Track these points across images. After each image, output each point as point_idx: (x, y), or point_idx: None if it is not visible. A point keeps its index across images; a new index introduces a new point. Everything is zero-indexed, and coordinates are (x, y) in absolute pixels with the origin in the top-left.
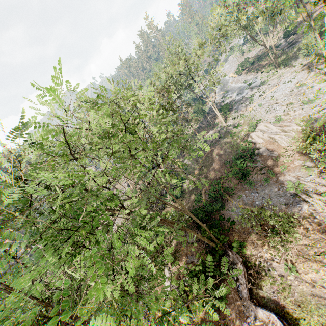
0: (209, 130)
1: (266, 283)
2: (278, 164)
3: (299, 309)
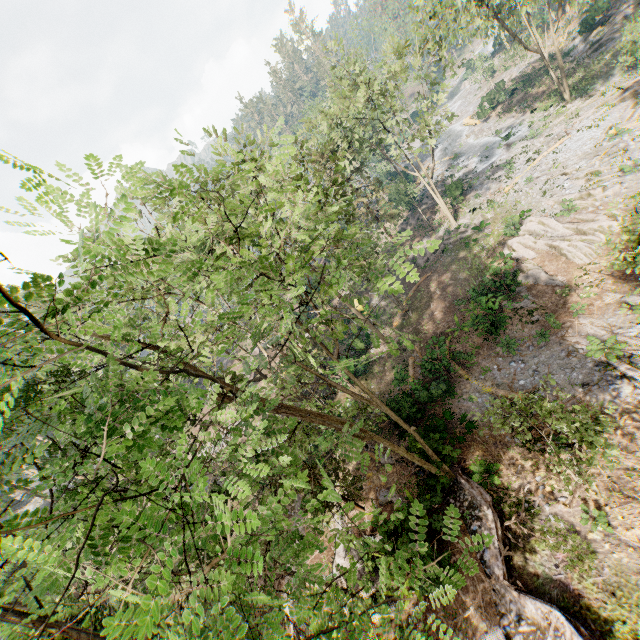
0: (421, 237)
1: (542, 546)
2: (568, 301)
3: (612, 601)
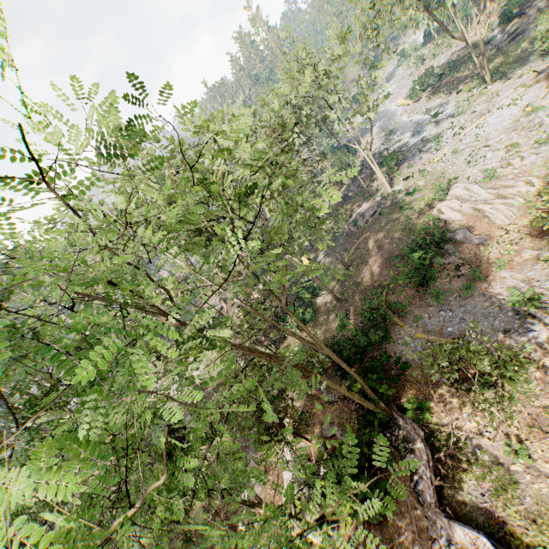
0: (361, 202)
1: (469, 477)
2: (491, 257)
3: (533, 527)
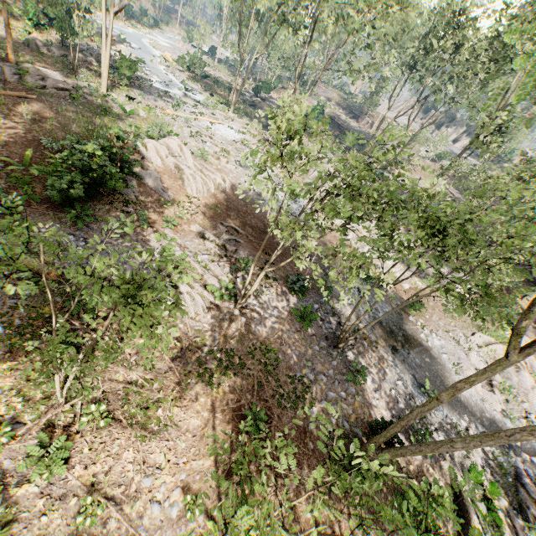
0: (54, 68)
1: None
2: (166, 213)
3: None
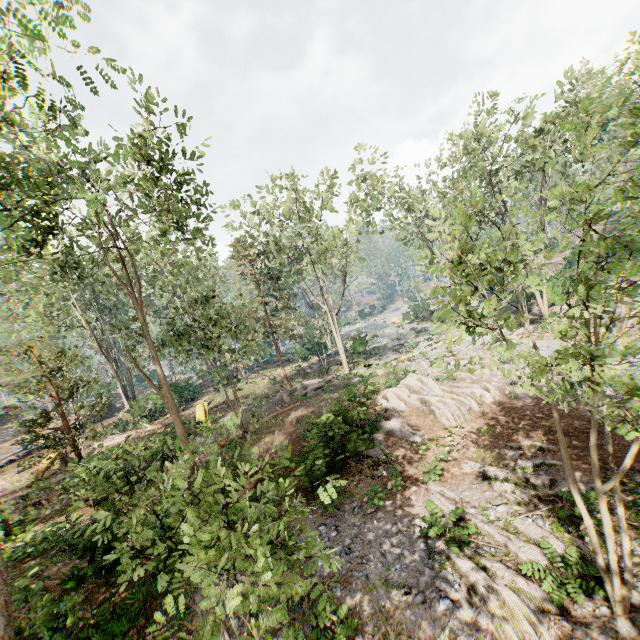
0: (314, 378)
1: None
2: (423, 461)
3: None
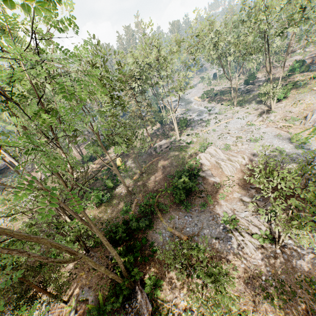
0: (162, 139)
1: None
2: (218, 191)
3: None
